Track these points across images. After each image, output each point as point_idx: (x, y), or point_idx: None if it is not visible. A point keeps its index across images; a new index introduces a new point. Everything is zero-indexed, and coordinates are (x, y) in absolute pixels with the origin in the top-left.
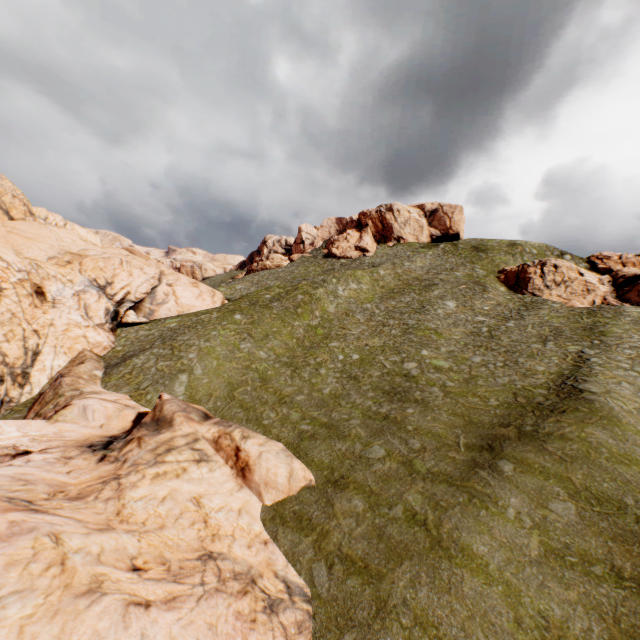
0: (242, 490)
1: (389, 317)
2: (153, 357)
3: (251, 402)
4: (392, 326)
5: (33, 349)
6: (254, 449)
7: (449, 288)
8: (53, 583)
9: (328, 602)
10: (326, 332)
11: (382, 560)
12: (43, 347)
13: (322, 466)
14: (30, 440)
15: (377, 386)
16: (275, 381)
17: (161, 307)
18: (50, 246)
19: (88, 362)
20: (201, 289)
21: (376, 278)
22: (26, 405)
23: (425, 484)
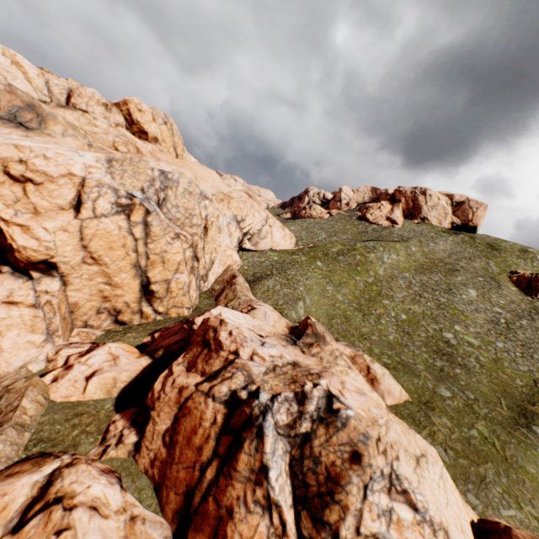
0: (373, 391)
1: (423, 290)
2: (278, 283)
3: (343, 332)
4: (427, 299)
5: (212, 260)
6: (379, 370)
7: (469, 277)
8: (395, 420)
9: (451, 466)
10: (378, 290)
11: (475, 455)
12: (215, 259)
13: (411, 391)
14: (252, 327)
15: (426, 345)
16: (353, 320)
17: (262, 241)
18: (212, 186)
19: (240, 276)
20: (285, 232)
21: (409, 253)
22: (208, 295)
23: (486, 422)
